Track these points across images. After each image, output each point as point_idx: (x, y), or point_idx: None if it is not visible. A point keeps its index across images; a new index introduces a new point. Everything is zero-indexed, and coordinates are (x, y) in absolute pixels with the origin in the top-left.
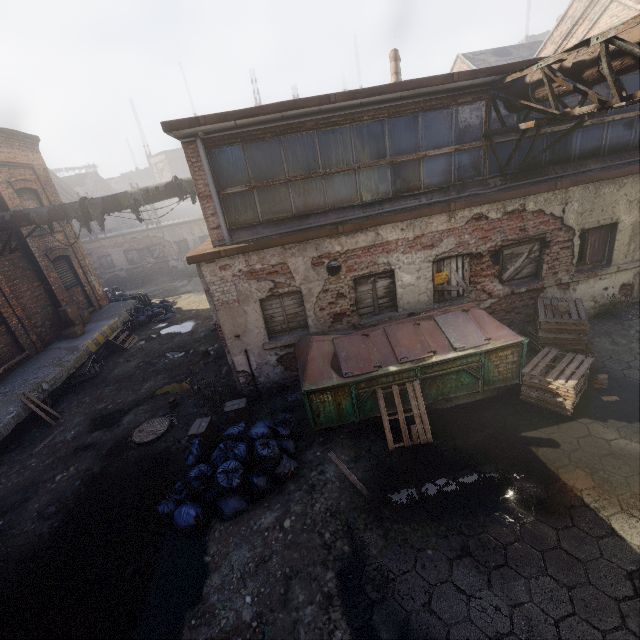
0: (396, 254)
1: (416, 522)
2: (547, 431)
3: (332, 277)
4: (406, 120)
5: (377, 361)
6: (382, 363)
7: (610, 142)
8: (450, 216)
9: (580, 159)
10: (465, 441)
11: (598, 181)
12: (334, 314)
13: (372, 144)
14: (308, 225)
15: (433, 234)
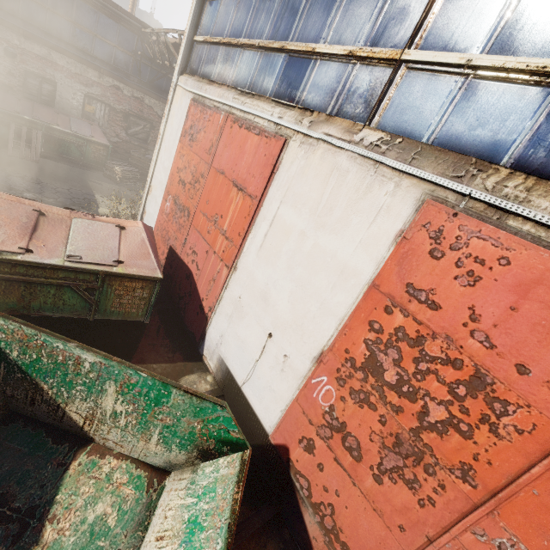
0: (61, 74)
1: (2, 167)
2: (103, 183)
3: (8, 58)
4: (88, 8)
5: (19, 111)
6: (21, 113)
7: None
8: (101, 76)
9: None
10: (58, 170)
11: None
12: (3, 84)
13: (62, 3)
14: None
15: (88, 79)
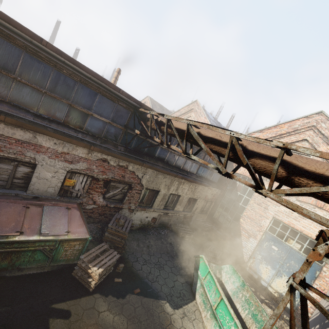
0: (44, 155)
1: None
2: (71, 303)
3: None
4: (90, 91)
5: None
6: None
7: (168, 159)
8: (89, 152)
9: (157, 159)
10: (2, 312)
11: (158, 171)
12: None
13: (62, 87)
14: None
15: (75, 156)
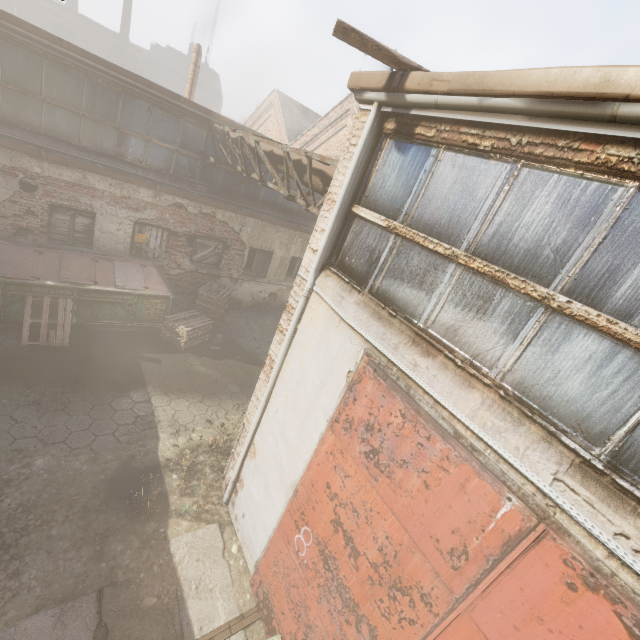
0: (101, 202)
1: (8, 386)
2: (161, 355)
3: (25, 192)
4: (139, 105)
5: (39, 274)
6: (43, 277)
7: (282, 203)
8: (157, 194)
9: (263, 204)
10: (96, 351)
11: (264, 221)
12: (20, 227)
13: (103, 104)
14: (11, 134)
15: (139, 201)
